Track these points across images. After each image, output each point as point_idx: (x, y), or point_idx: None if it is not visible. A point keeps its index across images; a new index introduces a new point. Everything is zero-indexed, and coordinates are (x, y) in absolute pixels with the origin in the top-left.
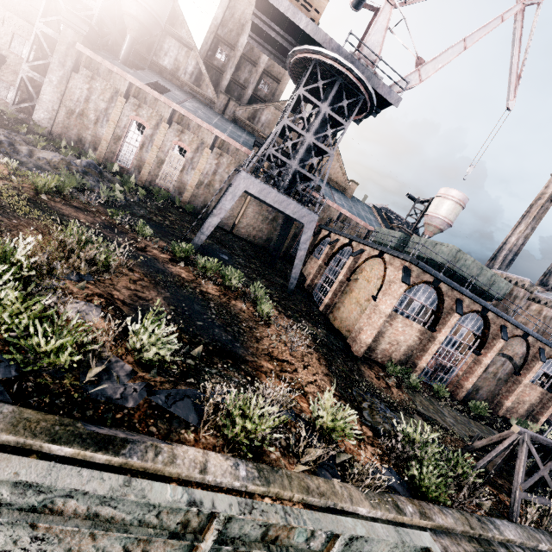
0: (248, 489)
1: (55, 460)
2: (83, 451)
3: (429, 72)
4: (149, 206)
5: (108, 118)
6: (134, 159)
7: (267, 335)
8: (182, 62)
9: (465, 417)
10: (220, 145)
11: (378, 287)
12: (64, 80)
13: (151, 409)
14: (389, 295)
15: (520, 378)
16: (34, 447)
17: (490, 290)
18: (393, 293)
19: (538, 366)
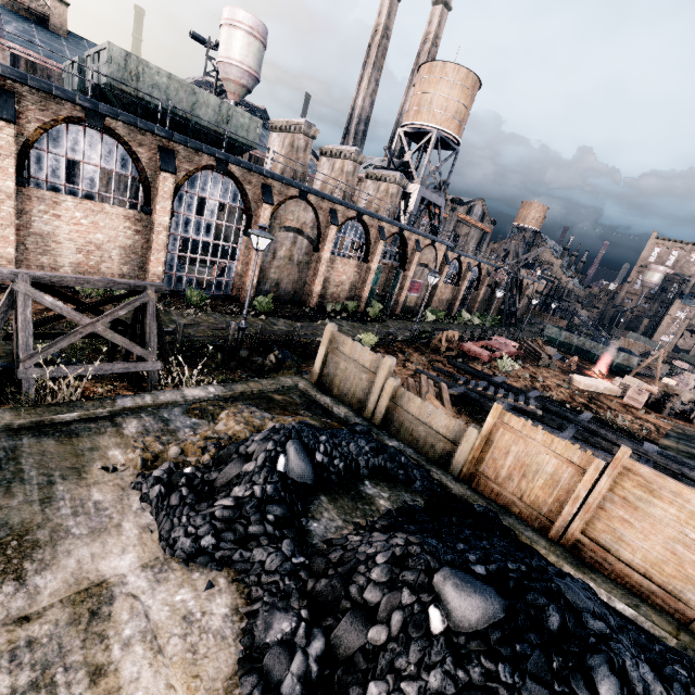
0: None
1: None
2: None
3: None
4: None
5: None
6: None
7: None
8: None
9: (232, 318)
10: None
11: None
12: None
13: None
14: None
15: (320, 254)
16: None
17: (230, 132)
18: None
19: (333, 233)
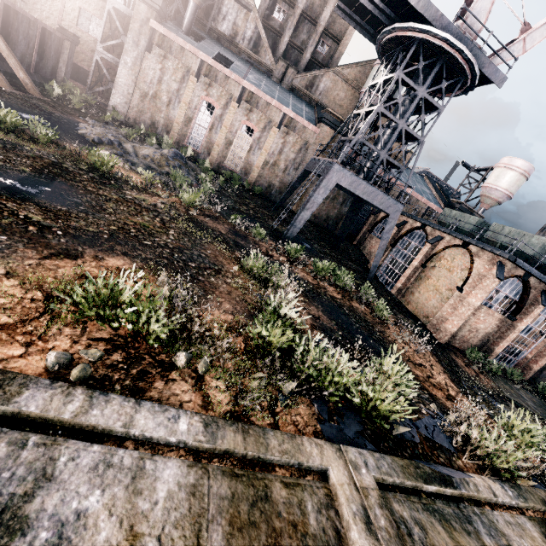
0: (518, 505)
1: (431, 495)
2: (441, 488)
3: (536, 40)
4: (230, 194)
5: (179, 99)
6: (203, 141)
7: (395, 338)
8: (240, 26)
9: (537, 398)
10: (287, 123)
11: (463, 278)
12: (138, 61)
13: (426, 441)
14: (480, 289)
15: None
16: (419, 487)
17: None
18: (485, 288)
19: None
